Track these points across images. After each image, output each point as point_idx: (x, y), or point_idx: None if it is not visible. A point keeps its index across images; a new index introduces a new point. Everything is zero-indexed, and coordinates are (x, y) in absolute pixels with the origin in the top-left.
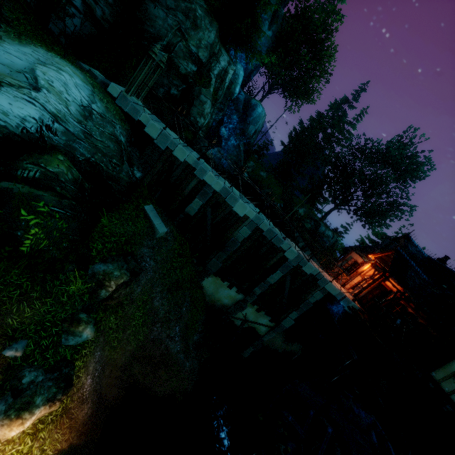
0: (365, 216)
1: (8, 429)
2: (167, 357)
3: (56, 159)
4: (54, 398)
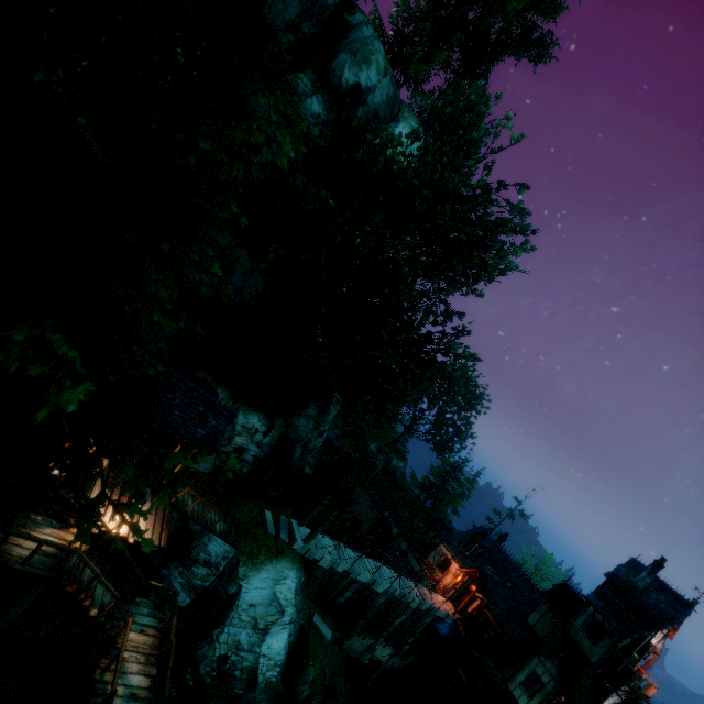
0: (436, 450)
1: None
2: None
3: (311, 668)
4: None
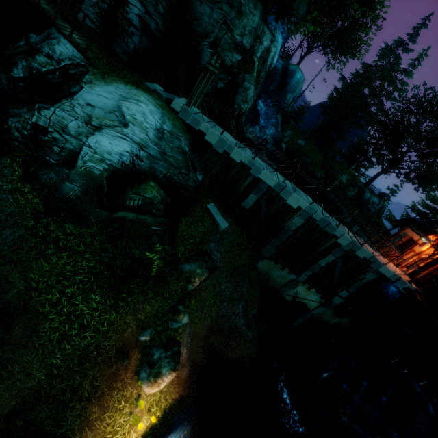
0: (420, 180)
1: (150, 389)
2: (234, 330)
3: (149, 186)
4: (173, 368)
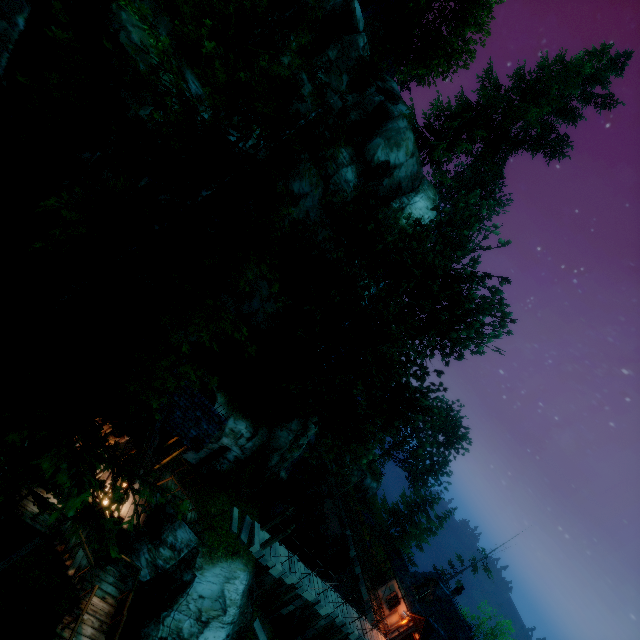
0: (410, 480)
1: None
2: None
3: None
4: None
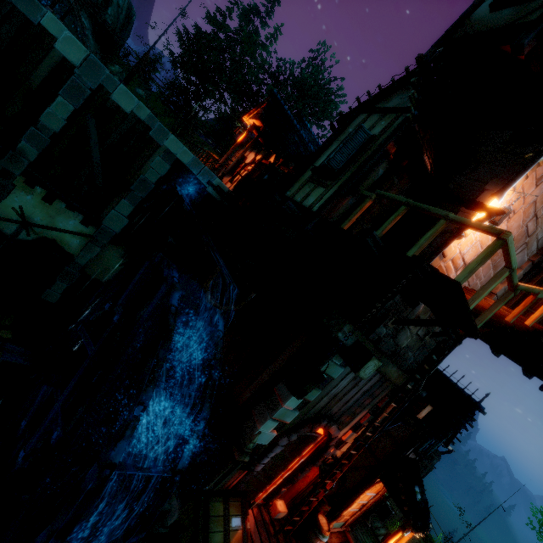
0: None
1: None
2: None
3: None
4: None
